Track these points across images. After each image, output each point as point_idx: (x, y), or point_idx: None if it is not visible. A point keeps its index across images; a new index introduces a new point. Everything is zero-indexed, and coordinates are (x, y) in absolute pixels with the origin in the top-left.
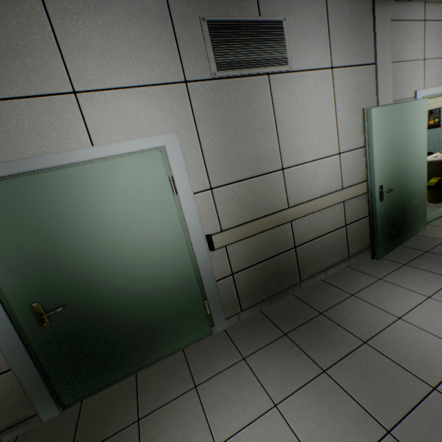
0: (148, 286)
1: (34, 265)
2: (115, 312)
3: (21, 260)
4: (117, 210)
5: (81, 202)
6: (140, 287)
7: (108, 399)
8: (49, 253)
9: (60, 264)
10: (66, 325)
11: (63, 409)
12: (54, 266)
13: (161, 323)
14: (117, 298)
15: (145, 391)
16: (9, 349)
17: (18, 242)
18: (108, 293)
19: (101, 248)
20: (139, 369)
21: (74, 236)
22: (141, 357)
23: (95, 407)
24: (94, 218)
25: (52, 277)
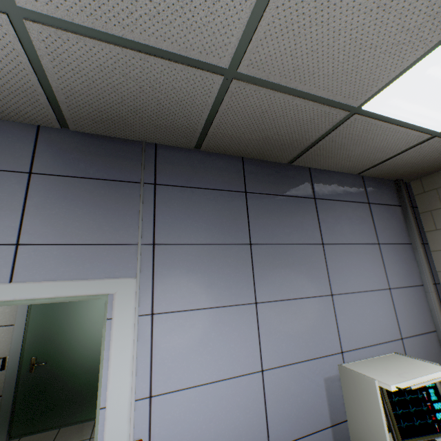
0: (92, 363)
1: (45, 335)
2: (68, 375)
3: (42, 331)
4: (95, 315)
5: (80, 308)
6: (88, 362)
7: (37, 438)
8: (54, 330)
9: (56, 338)
10: (41, 375)
11: (8, 439)
12: (53, 338)
13: (90, 392)
14: (73, 366)
15: (60, 437)
16: (9, 381)
17: (45, 322)
18: (70, 361)
19: (79, 334)
20: (64, 425)
21: (70, 324)
22: (68, 415)
23: (28, 440)
24: (83, 317)
25: (49, 344)
